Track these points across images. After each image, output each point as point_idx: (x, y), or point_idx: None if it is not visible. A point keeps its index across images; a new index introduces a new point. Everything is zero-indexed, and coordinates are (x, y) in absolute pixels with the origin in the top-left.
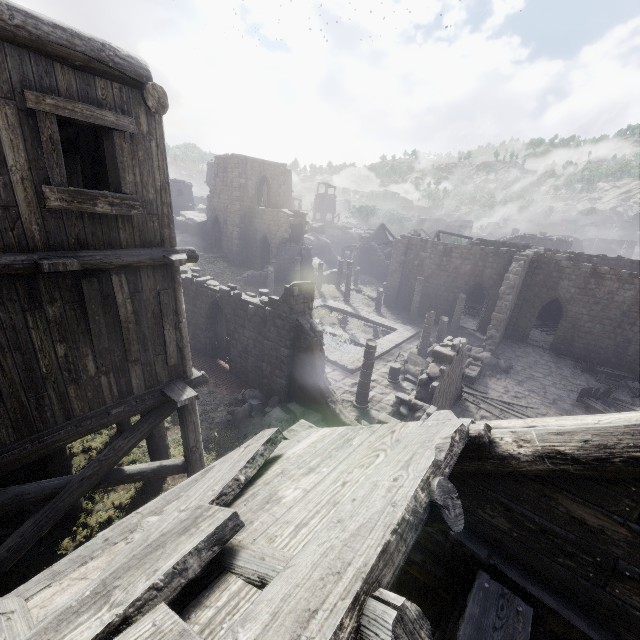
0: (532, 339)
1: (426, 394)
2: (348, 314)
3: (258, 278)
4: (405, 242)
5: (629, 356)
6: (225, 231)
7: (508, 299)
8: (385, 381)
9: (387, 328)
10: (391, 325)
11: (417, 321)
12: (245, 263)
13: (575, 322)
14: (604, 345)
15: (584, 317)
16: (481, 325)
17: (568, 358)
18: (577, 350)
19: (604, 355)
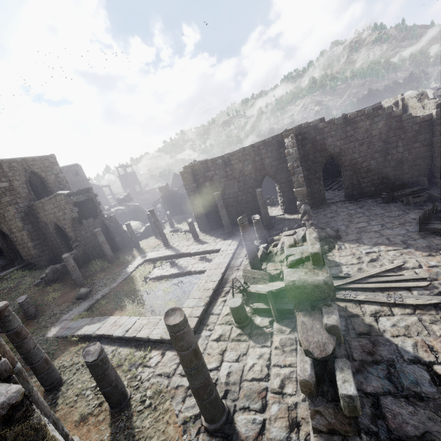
0: (327, 199)
1: (336, 414)
2: (170, 258)
3: (63, 270)
4: (189, 171)
5: (407, 173)
6: (15, 240)
7: (300, 171)
8: (233, 329)
9: (211, 252)
10: (213, 248)
11: (234, 231)
12: (53, 259)
13: (354, 168)
14: (384, 174)
15: (358, 160)
16: (285, 208)
17: (365, 199)
18: (367, 189)
19: (389, 182)
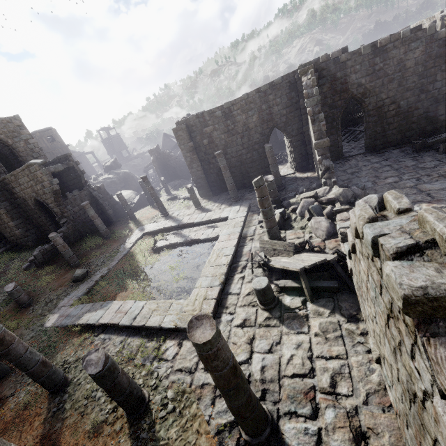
0: (343, 152)
1: None
2: (171, 229)
3: (54, 250)
4: (183, 127)
5: (442, 115)
6: None
7: (322, 117)
8: (259, 312)
9: (217, 221)
10: (219, 216)
11: (239, 195)
12: (41, 238)
13: (379, 112)
14: (415, 118)
15: (385, 102)
16: (296, 165)
17: (389, 149)
18: (392, 137)
19: (419, 128)
